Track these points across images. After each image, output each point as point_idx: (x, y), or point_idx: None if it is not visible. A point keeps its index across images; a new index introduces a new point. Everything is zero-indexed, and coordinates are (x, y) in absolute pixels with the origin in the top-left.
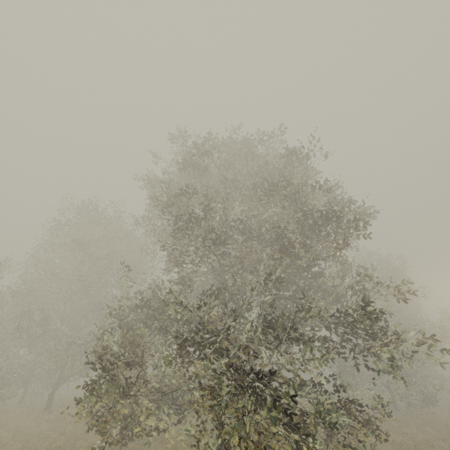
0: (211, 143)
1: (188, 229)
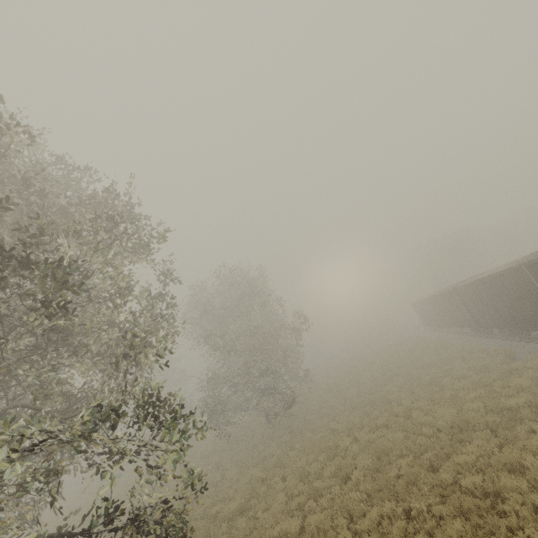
0: None
1: None
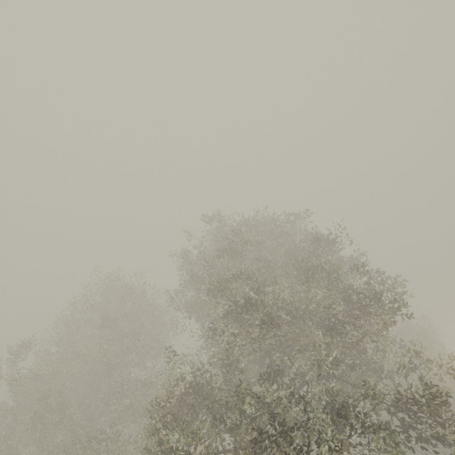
0: (249, 227)
1: (244, 313)
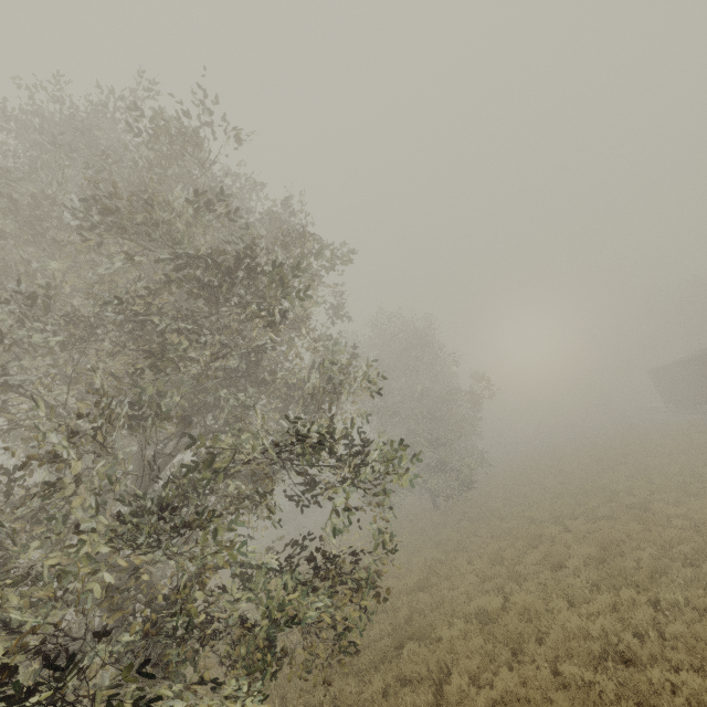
0: None
1: None
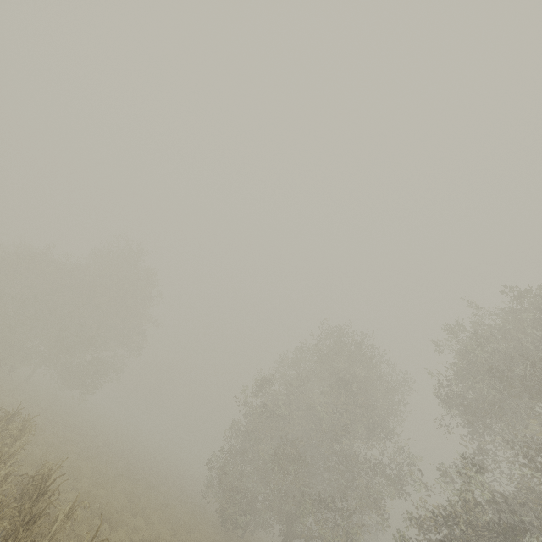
0: None
1: None
